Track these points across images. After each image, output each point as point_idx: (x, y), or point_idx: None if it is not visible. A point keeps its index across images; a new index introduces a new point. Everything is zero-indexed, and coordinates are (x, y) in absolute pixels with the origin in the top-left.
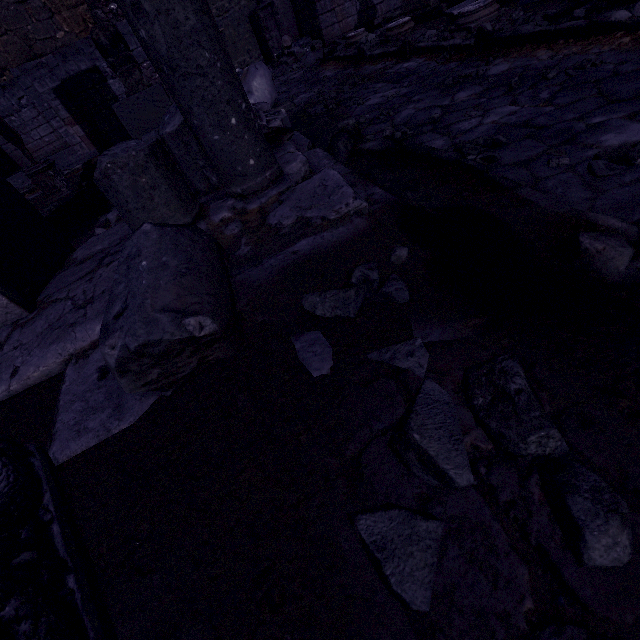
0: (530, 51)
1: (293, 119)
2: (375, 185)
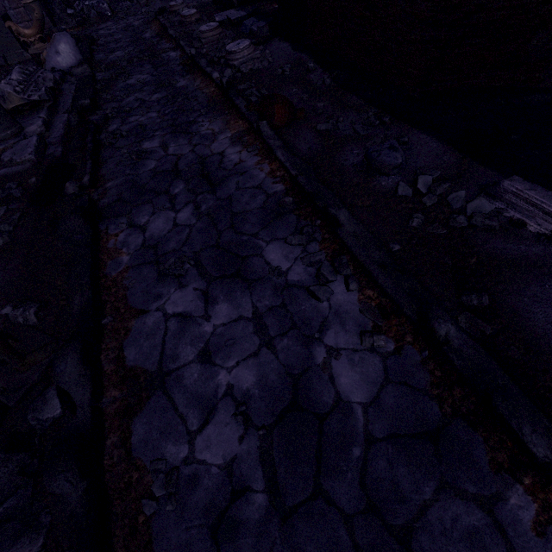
0: (199, 77)
1: (82, 82)
2: (62, 146)
